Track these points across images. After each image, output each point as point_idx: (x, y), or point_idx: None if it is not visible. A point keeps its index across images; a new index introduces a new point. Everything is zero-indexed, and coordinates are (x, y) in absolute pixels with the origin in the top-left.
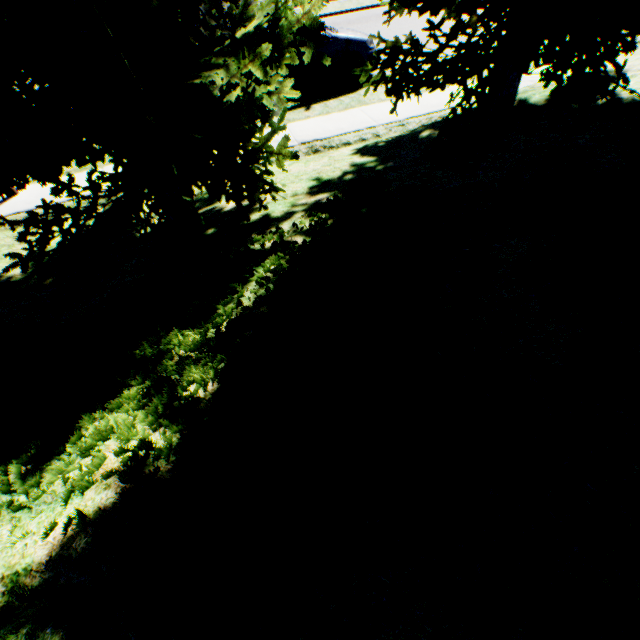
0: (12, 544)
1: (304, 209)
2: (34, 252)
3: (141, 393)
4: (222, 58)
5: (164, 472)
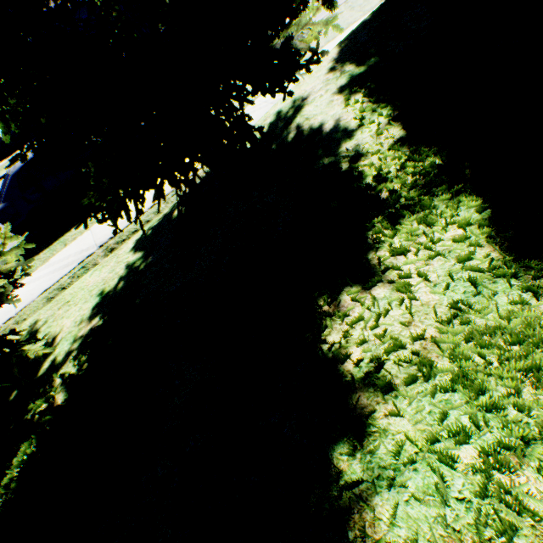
0: None
1: (79, 345)
2: None
3: None
4: None
5: None
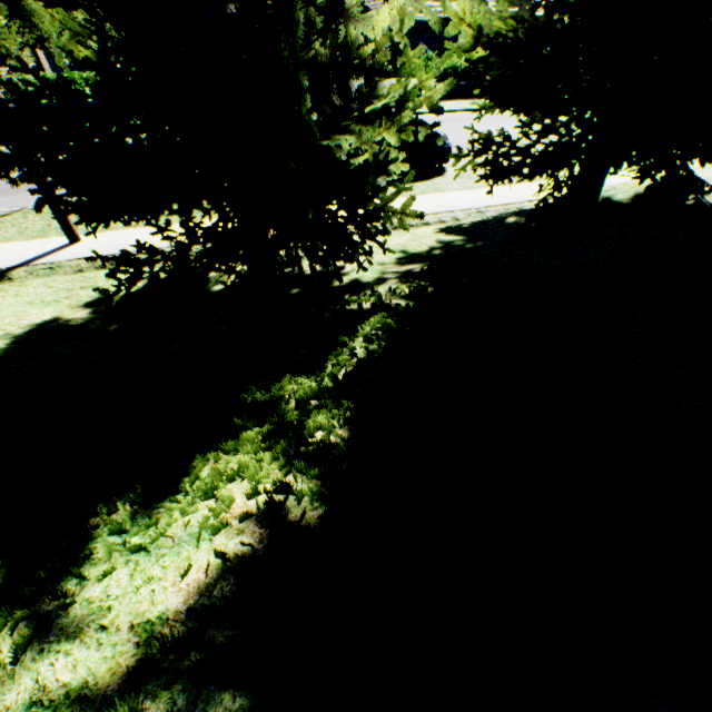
0: (134, 589)
1: (397, 276)
2: (121, 290)
3: (262, 435)
4: (360, 123)
5: (308, 518)
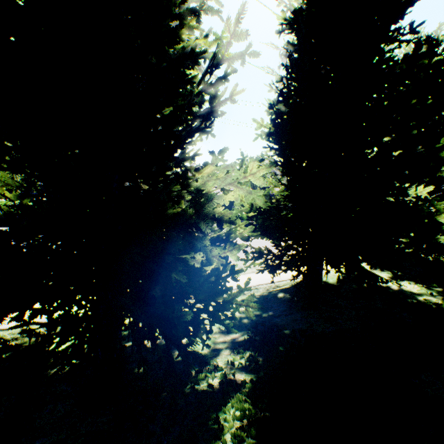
0: None
1: (226, 346)
2: None
3: None
4: (213, 247)
5: None
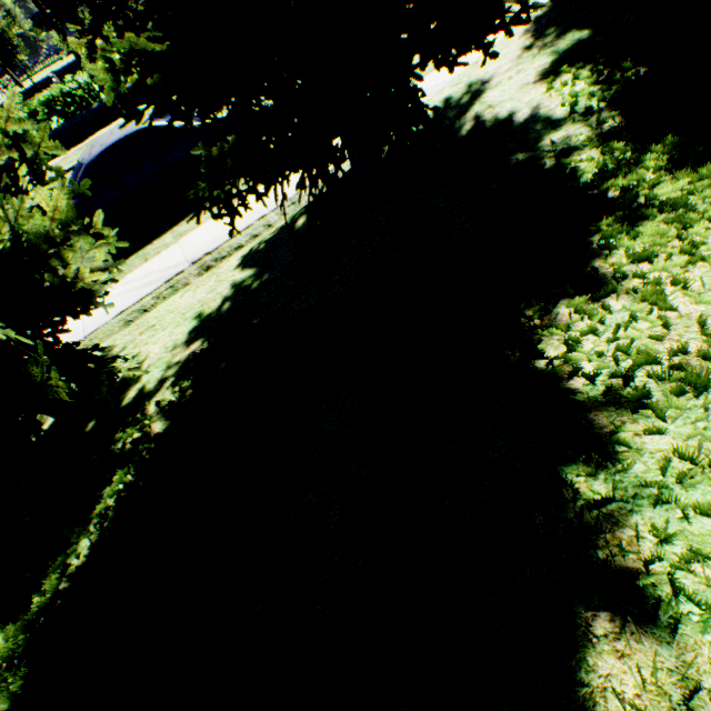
0: None
1: (175, 372)
2: None
3: None
4: None
5: None
